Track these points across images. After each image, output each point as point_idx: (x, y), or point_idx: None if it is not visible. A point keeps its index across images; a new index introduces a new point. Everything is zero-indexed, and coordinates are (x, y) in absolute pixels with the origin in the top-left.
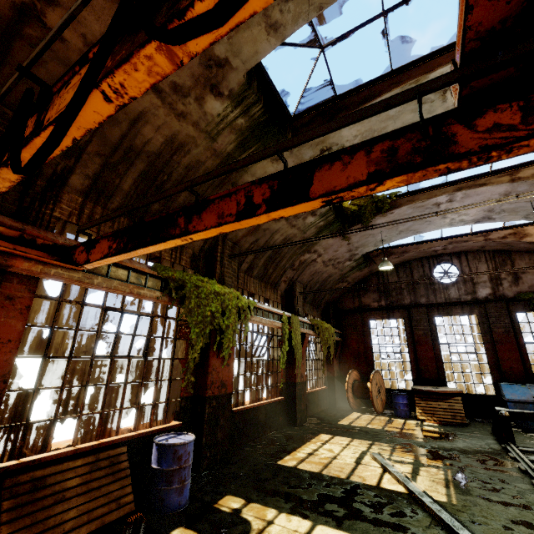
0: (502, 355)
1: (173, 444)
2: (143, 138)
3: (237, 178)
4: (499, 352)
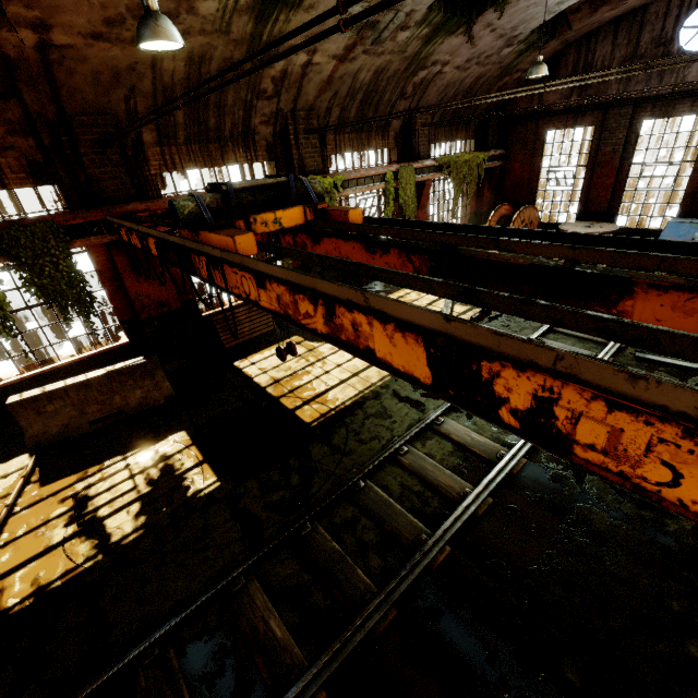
0: None
1: None
2: (167, 73)
3: (275, 49)
4: None
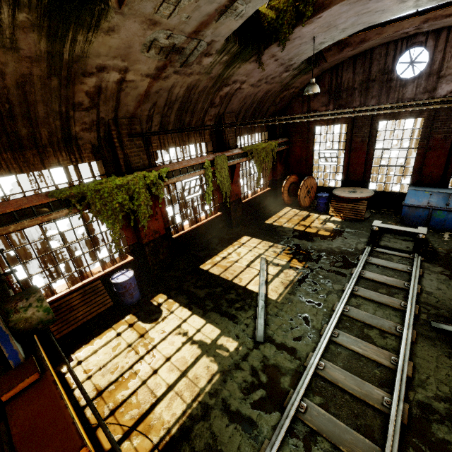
0: (429, 161)
1: (119, 283)
2: None
3: (82, 67)
4: (427, 158)
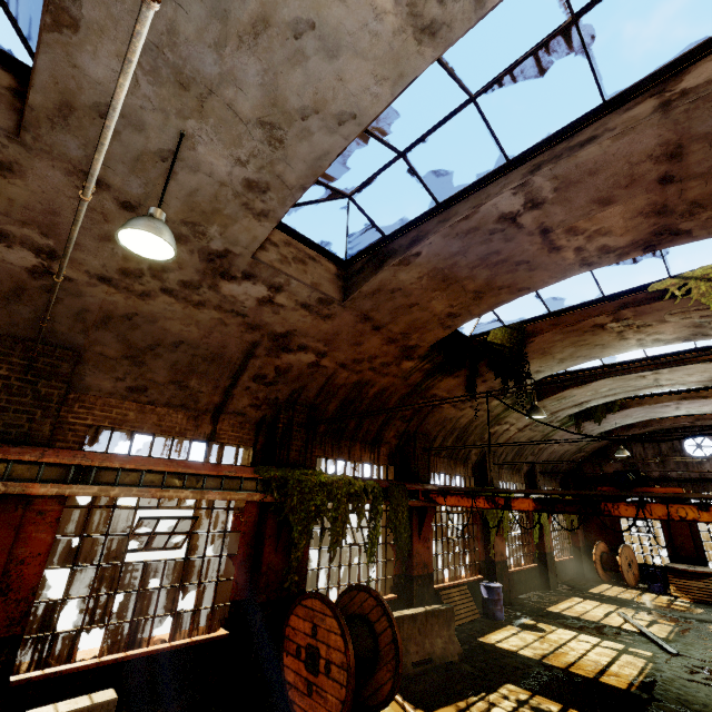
0: None
1: (494, 586)
2: (459, 423)
3: (501, 421)
4: None
